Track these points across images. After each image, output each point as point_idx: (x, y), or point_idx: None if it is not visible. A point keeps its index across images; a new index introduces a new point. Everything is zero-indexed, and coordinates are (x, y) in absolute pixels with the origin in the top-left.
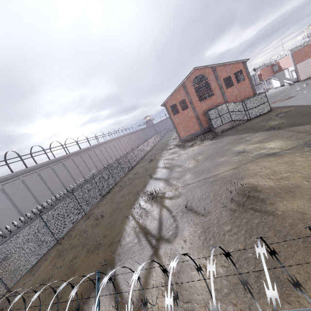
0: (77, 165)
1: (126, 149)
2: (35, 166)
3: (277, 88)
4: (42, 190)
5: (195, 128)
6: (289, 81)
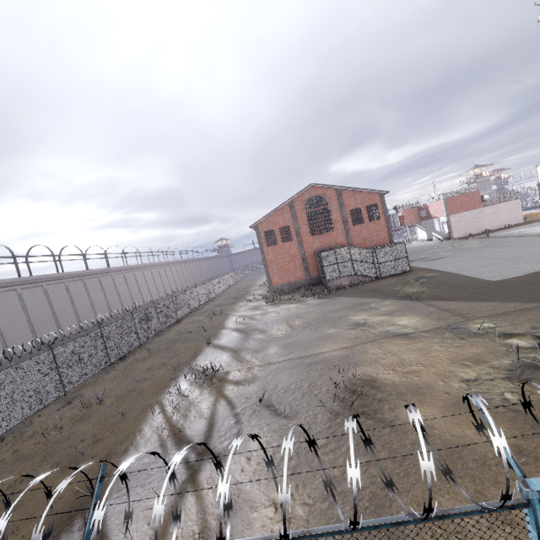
0: (72, 298)
1: (172, 287)
2: None
3: (422, 241)
4: None
5: (298, 274)
6: (439, 236)
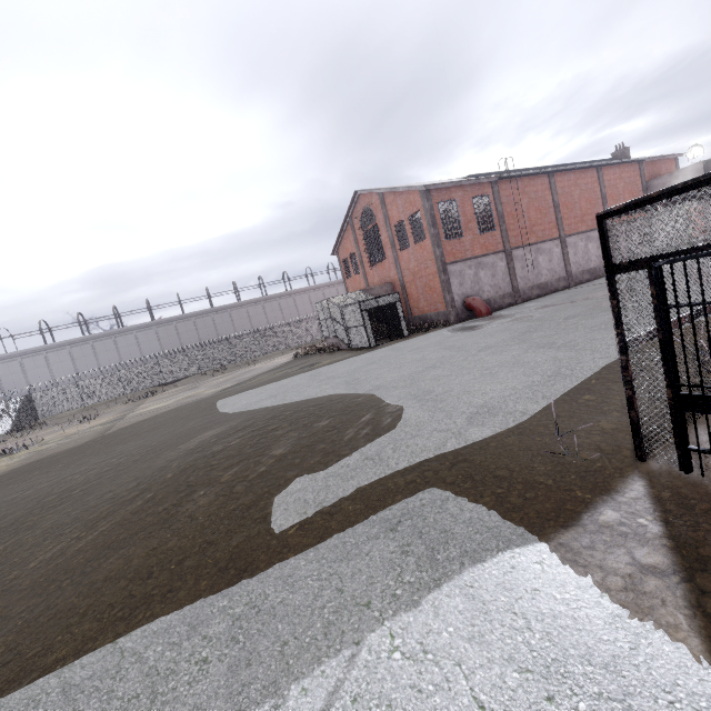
0: (250, 319)
1: None
2: (192, 314)
3: None
4: (192, 340)
5: None
6: None
